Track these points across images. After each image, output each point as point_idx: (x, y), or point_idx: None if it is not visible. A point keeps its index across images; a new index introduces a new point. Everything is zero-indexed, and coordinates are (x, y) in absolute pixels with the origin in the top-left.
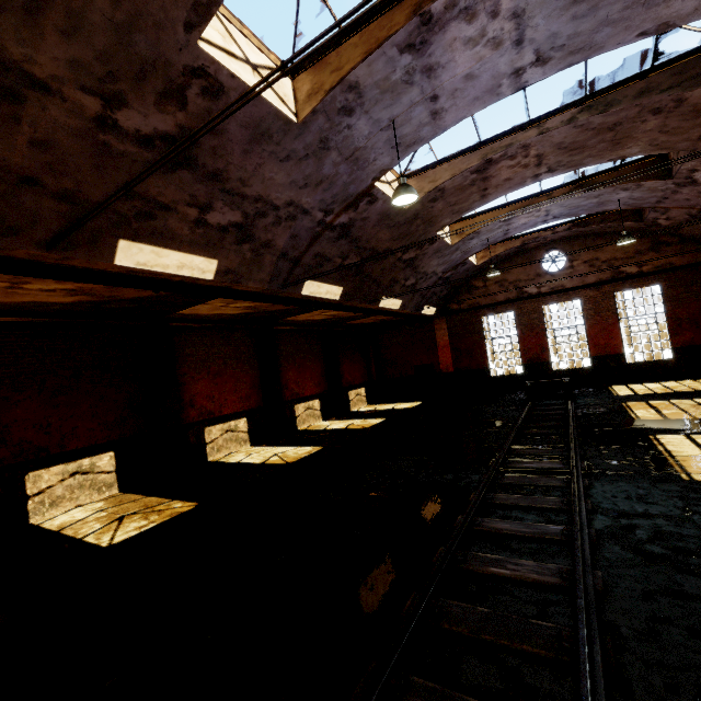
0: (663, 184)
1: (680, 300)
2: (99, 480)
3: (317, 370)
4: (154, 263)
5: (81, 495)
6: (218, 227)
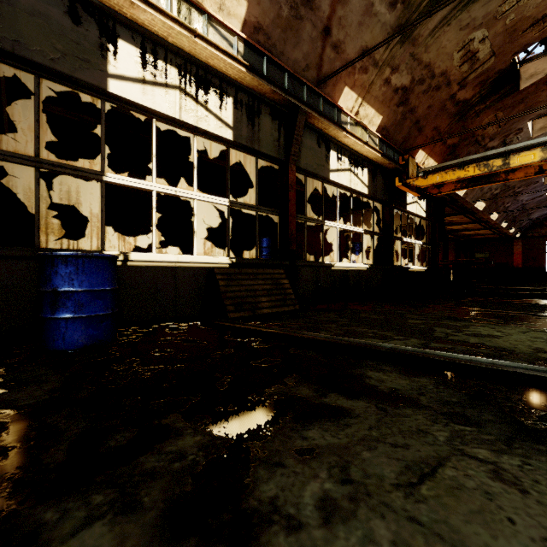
0: None
1: None
2: None
3: (453, 257)
4: (492, 216)
5: None
6: (505, 207)
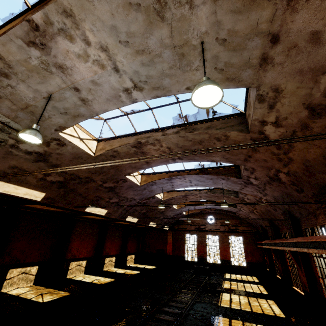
0: (235, 208)
1: (248, 244)
2: (29, 277)
3: (118, 243)
4: (93, 210)
5: (21, 283)
6: (111, 202)
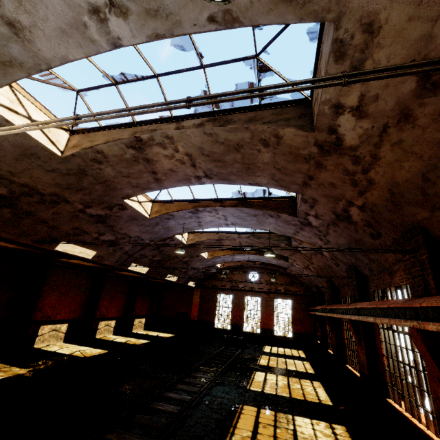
0: (286, 262)
1: (297, 309)
2: None
3: (121, 302)
4: (70, 250)
5: None
6: (103, 240)
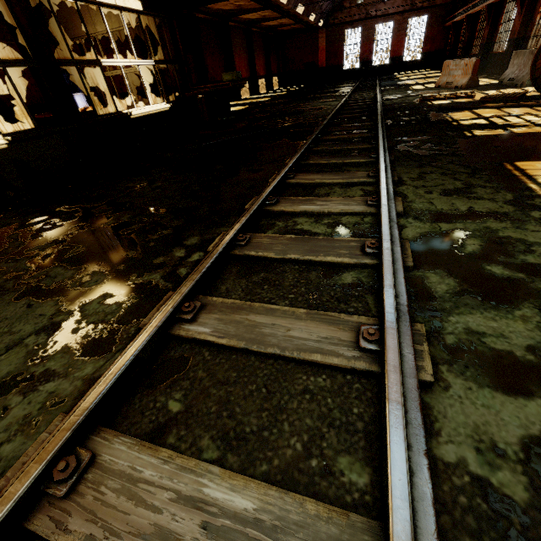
0: None
1: (432, 26)
2: None
3: (263, 61)
4: None
5: None
6: None
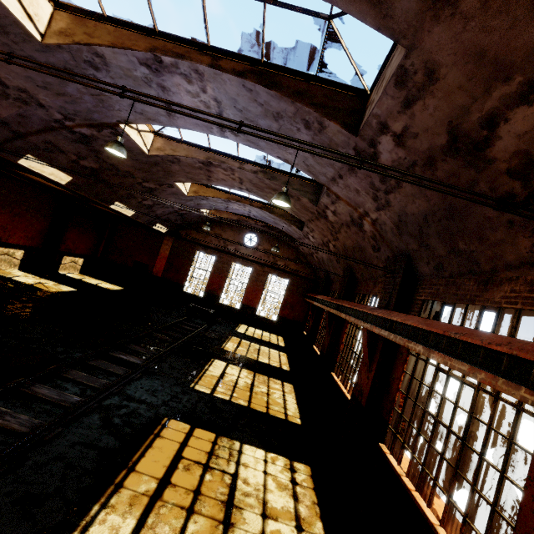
0: (299, 231)
1: (293, 292)
2: None
3: (36, 226)
4: None
5: None
6: None
